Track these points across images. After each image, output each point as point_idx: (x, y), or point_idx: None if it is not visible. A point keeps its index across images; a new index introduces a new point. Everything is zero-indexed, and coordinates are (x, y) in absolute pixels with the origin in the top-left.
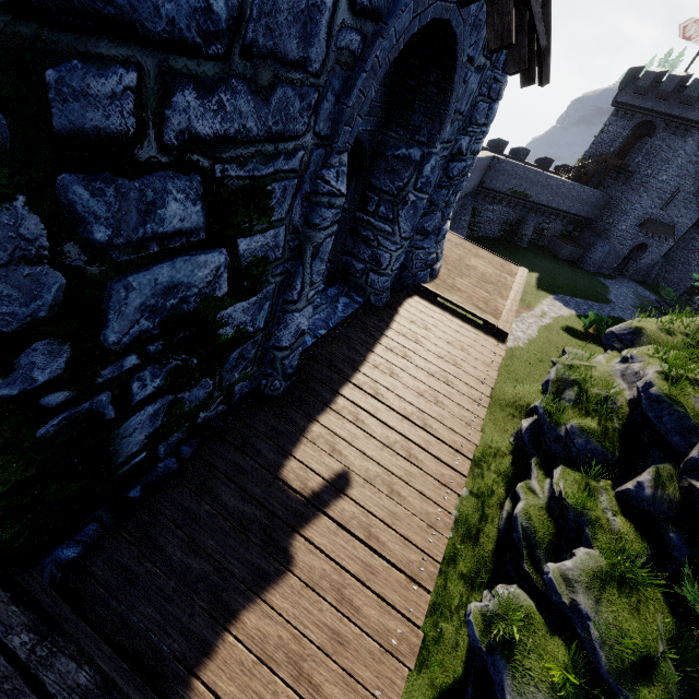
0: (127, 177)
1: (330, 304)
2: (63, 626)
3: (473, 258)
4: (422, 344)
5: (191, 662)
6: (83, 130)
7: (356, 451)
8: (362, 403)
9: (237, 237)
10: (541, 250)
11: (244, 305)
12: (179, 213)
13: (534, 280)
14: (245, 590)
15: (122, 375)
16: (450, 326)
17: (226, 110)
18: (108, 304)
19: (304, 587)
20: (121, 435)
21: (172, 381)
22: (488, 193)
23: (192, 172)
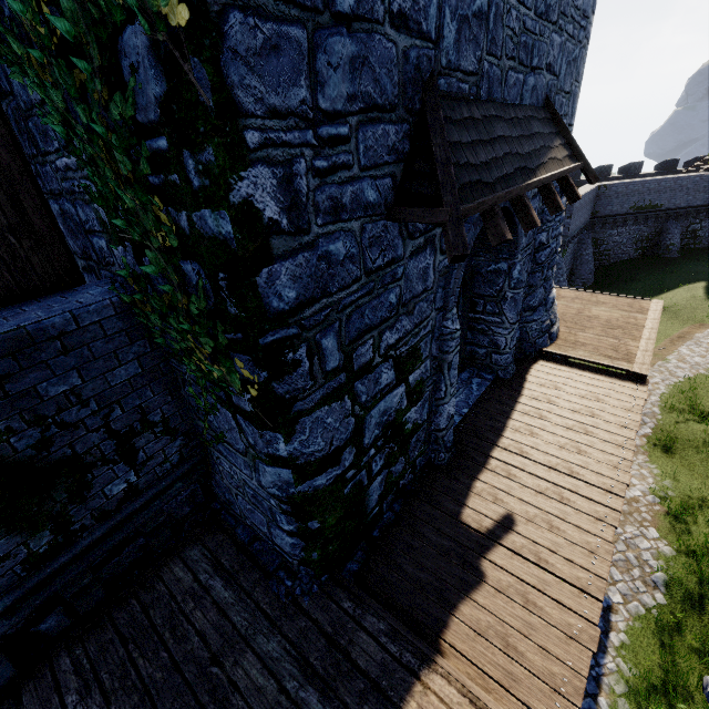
0: (370, 373)
1: (465, 386)
2: (365, 602)
3: (593, 307)
4: (554, 403)
5: (436, 630)
6: (360, 366)
7: (514, 498)
8: (510, 461)
9: (408, 376)
10: (701, 254)
11: (415, 409)
12: (386, 377)
13: (701, 291)
14: (457, 592)
15: (369, 459)
16: (580, 380)
17: (399, 329)
18: (365, 426)
19: (496, 592)
20: (369, 494)
21: (387, 461)
22: (606, 220)
23: (389, 359)
